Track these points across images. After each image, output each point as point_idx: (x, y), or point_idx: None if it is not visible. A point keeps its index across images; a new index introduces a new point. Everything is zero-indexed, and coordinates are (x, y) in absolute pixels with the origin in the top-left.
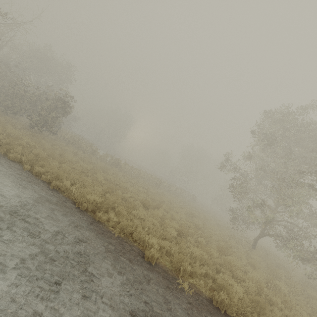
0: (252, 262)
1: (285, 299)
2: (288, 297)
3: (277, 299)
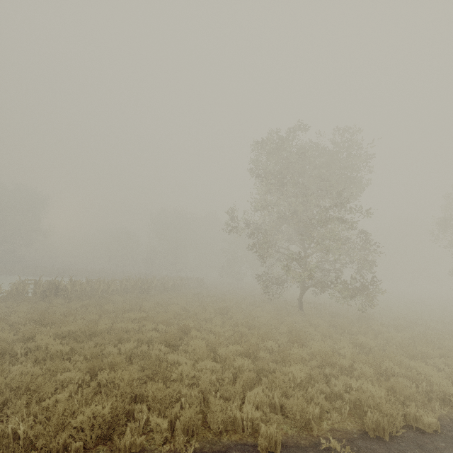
0: (326, 332)
1: (381, 355)
2: (391, 353)
3: (390, 365)
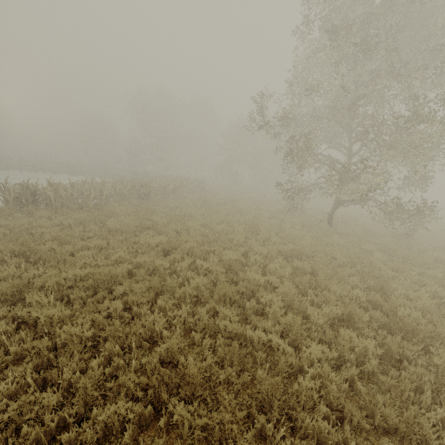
0: (396, 266)
1: None
2: None
3: None
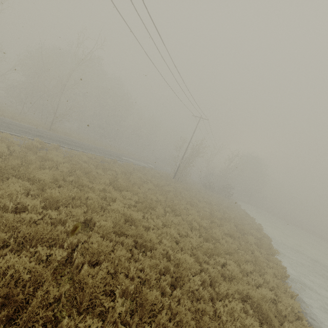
0: None
1: None
2: None
3: None
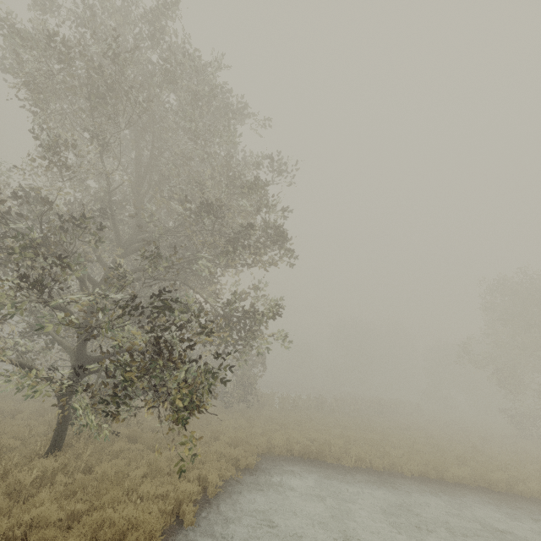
0: None
1: None
2: None
3: None
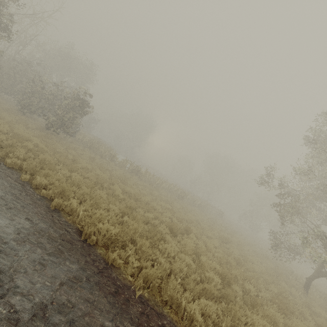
0: (324, 326)
1: None
2: None
3: None
